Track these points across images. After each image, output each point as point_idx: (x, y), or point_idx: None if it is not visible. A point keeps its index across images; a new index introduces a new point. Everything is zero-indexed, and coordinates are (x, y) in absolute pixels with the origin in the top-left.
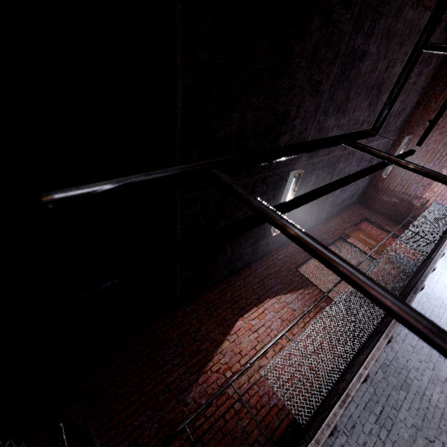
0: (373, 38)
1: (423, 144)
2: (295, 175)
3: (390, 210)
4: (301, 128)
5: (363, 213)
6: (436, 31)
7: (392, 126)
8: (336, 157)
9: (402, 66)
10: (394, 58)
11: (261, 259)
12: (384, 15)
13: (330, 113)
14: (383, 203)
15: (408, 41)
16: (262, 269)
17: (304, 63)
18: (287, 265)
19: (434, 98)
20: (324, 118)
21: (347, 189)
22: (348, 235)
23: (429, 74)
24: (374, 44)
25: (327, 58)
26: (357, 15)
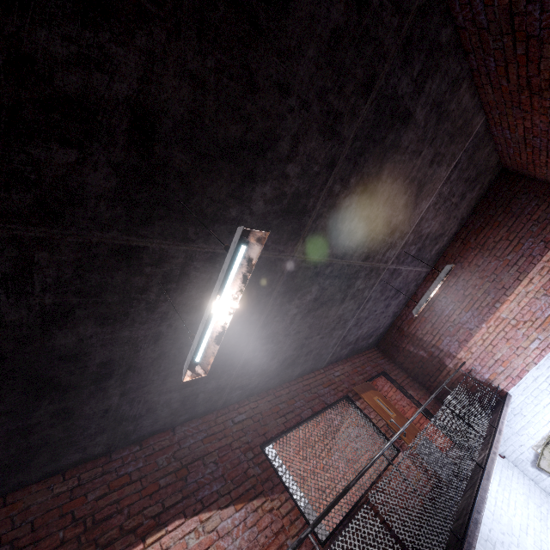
0: (422, 97)
1: (460, 287)
2: (251, 242)
3: (416, 367)
4: (299, 187)
5: (381, 363)
6: (485, 148)
7: (426, 253)
8: (353, 267)
9: (448, 172)
10: (442, 153)
11: (203, 417)
12: (439, 72)
13: (350, 186)
14: (408, 355)
15: (458, 139)
16: (196, 440)
17: (314, 54)
18: (248, 436)
19: (474, 233)
20: (341, 190)
21: (364, 324)
22: (357, 395)
23: (470, 203)
24: (422, 109)
25: (355, 76)
26: (408, 35)
